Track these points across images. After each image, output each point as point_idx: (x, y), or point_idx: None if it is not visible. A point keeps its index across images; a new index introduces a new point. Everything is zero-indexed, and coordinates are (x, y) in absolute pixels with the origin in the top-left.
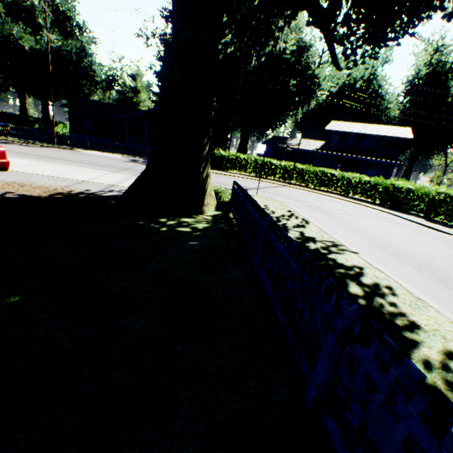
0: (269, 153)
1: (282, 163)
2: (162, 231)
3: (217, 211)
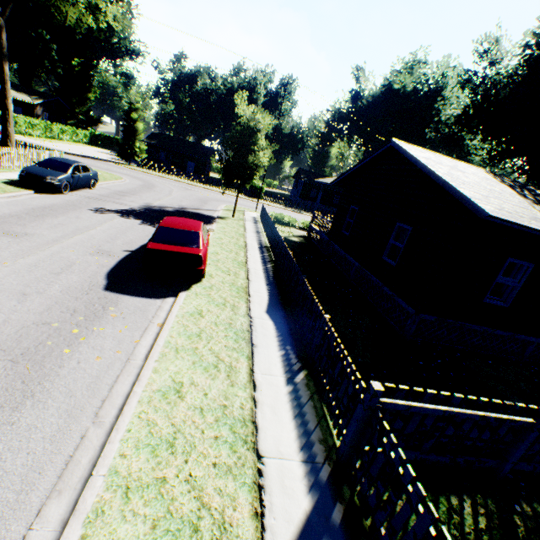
0: None
1: None
2: None
3: None
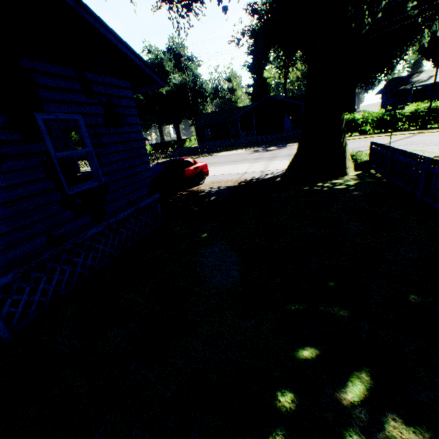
0: (387, 101)
1: (411, 108)
2: (325, 190)
3: (357, 172)
